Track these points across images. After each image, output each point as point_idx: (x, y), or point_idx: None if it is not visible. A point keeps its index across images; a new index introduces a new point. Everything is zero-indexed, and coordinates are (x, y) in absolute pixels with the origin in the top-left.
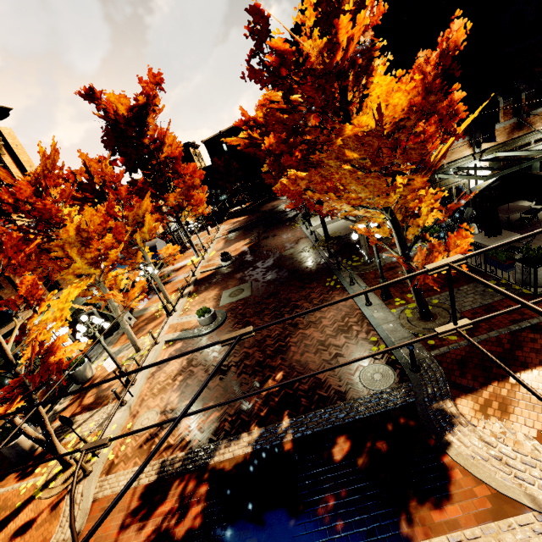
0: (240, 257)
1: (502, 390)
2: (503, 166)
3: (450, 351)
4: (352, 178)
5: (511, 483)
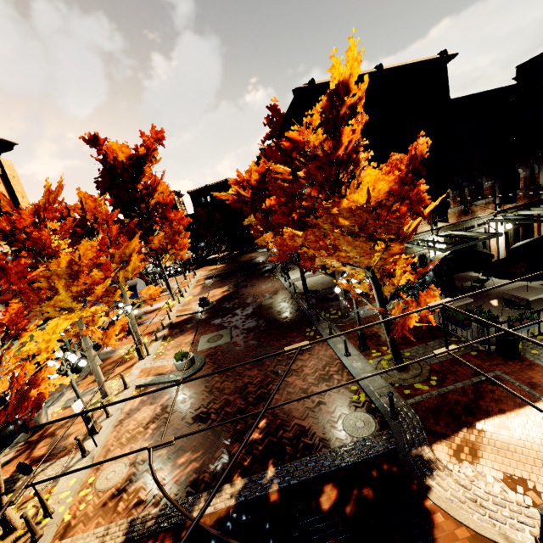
0: (218, 304)
1: (471, 436)
2: (455, 242)
3: (423, 399)
4: (345, 240)
5: (487, 524)
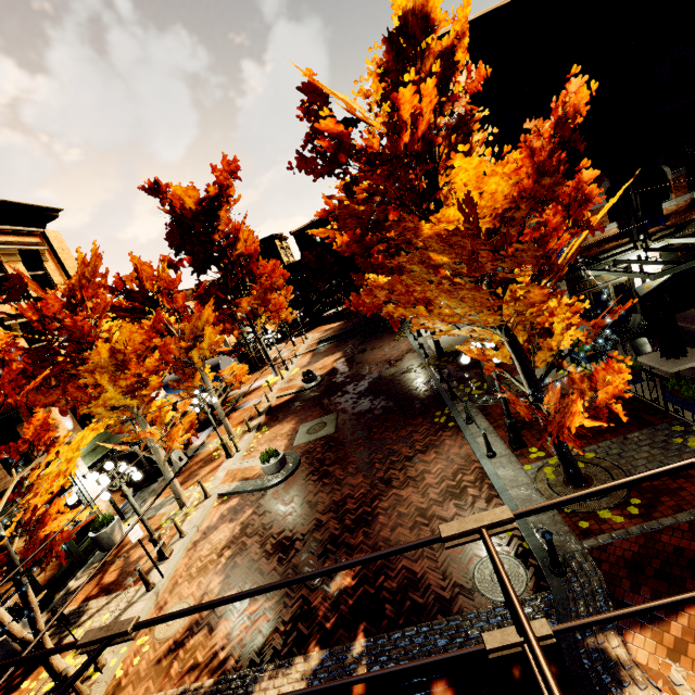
0: (327, 378)
1: None
2: (682, 256)
3: (613, 541)
4: (440, 290)
5: None
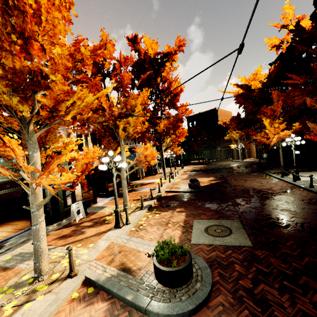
0: (208, 188)
1: None
2: None
3: None
4: None
5: None
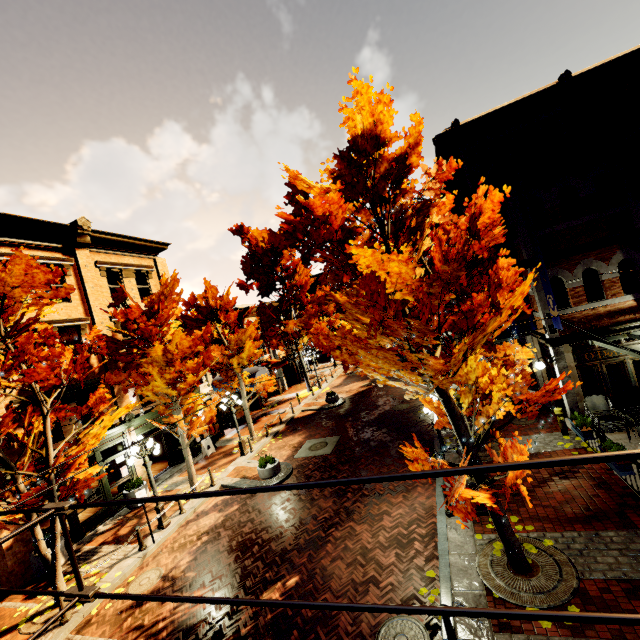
0: (347, 401)
1: None
2: None
3: None
4: (357, 346)
5: None
